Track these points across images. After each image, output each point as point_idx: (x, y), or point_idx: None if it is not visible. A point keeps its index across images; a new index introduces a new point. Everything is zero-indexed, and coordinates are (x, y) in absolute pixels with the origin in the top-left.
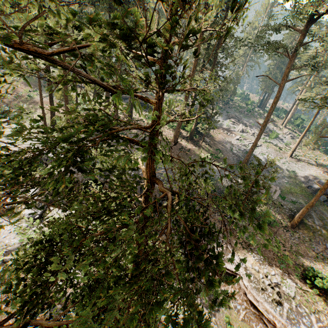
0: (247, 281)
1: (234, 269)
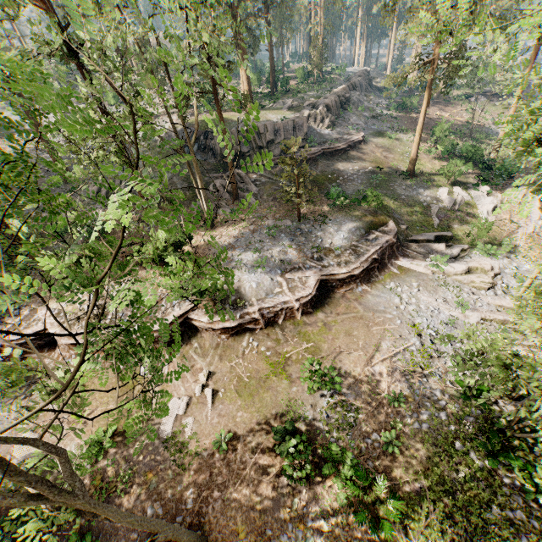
0: (58, 327)
1: (40, 328)
